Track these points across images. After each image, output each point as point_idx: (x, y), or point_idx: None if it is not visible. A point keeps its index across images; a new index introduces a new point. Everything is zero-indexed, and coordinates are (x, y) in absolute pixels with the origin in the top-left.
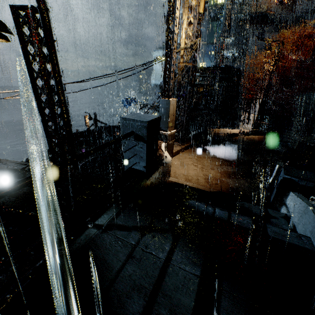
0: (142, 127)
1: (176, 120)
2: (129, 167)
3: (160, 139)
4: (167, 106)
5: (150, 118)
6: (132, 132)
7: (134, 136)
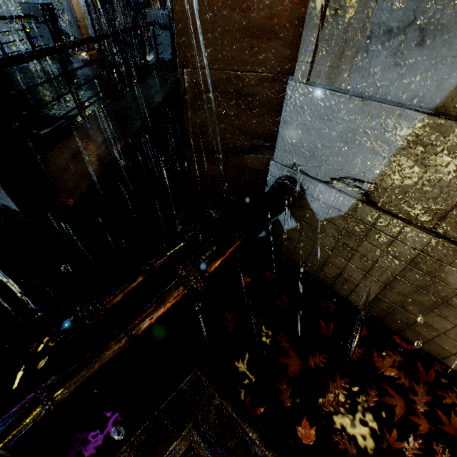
0: (38, 9)
1: (96, 32)
2: (41, 46)
3: (80, 49)
4: (71, 6)
5: (42, 3)
6: (31, 14)
7: (35, 19)
